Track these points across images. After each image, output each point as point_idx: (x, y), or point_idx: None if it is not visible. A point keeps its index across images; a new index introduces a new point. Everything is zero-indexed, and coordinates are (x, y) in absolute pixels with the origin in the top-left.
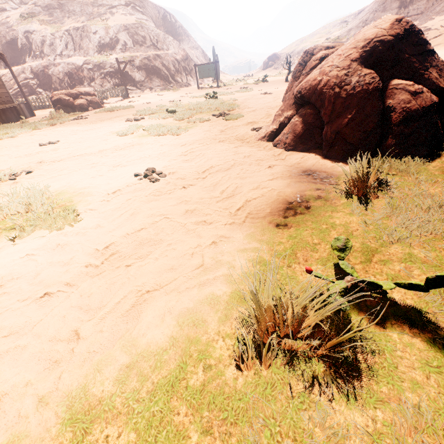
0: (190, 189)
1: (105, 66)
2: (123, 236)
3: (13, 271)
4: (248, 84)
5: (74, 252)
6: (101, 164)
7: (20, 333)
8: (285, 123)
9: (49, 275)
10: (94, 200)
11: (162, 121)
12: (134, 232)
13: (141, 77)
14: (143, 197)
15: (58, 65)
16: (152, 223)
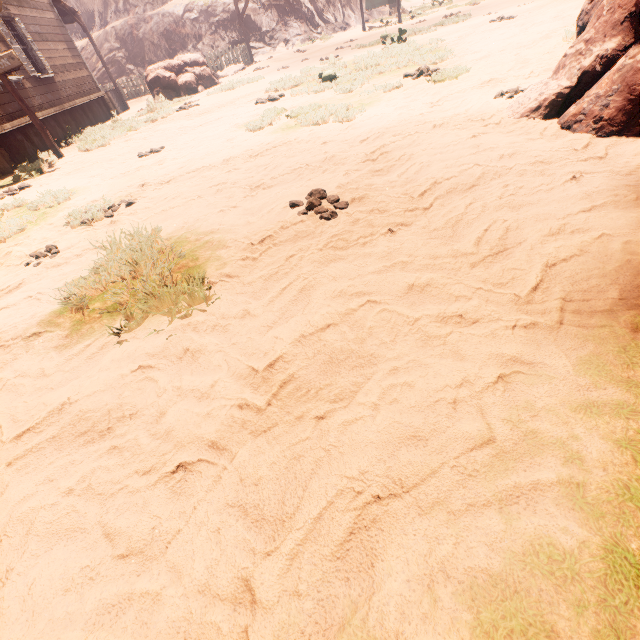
0: (402, 233)
1: (216, 11)
2: (295, 340)
3: (123, 401)
4: (456, 8)
5: (214, 368)
6: (231, 186)
7: (146, 554)
8: (595, 72)
9: (180, 420)
10: (231, 257)
11: (315, 96)
12: (315, 333)
13: (270, 22)
14: (316, 252)
15: (150, 20)
16: (345, 314)
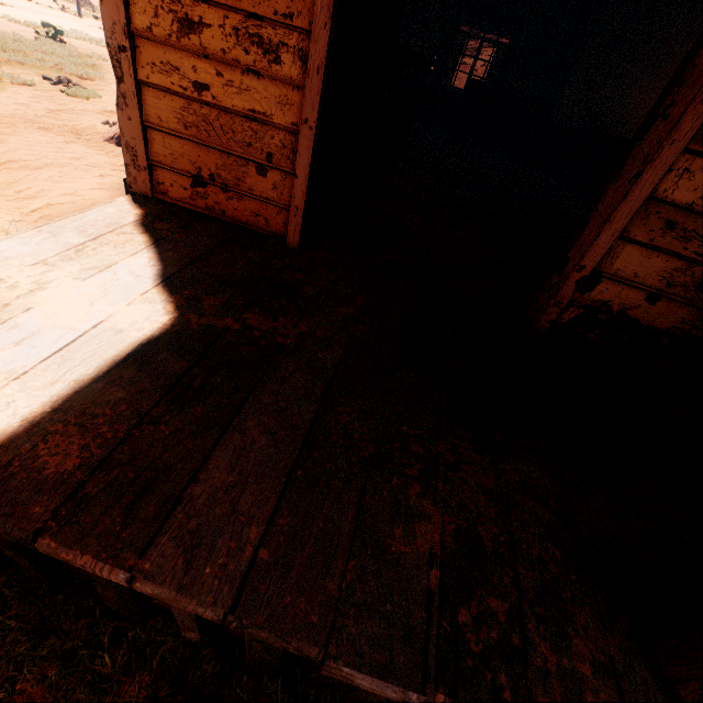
0: None
1: None
2: None
3: None
4: None
5: None
6: None
7: None
8: None
9: None
10: None
11: None
12: None
13: None
14: None
15: None
16: None
